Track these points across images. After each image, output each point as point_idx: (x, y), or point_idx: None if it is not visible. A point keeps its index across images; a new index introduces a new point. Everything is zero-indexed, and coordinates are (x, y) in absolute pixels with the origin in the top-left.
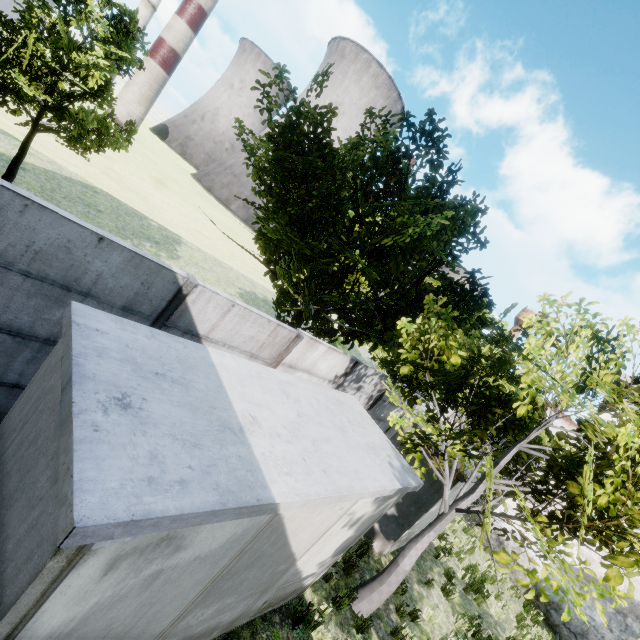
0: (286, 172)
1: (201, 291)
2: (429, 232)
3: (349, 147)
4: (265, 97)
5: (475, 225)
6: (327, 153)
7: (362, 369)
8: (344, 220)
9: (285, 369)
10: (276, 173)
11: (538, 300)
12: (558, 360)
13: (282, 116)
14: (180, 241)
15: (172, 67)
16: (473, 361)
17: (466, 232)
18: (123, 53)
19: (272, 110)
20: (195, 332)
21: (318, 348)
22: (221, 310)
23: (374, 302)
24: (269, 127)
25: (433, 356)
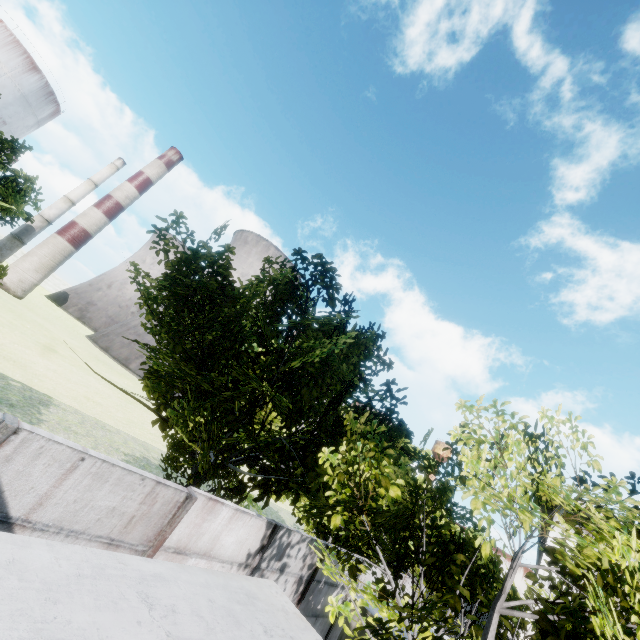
0: (181, 302)
1: (25, 439)
2: (337, 350)
3: (249, 283)
4: (162, 239)
5: (378, 349)
6: (226, 284)
7: (284, 536)
8: (249, 352)
9: (169, 557)
10: (169, 303)
11: (457, 408)
12: (499, 472)
13: (178, 252)
14: (50, 402)
15: (81, 243)
16: (412, 495)
17: (371, 356)
18: (8, 205)
19: (169, 251)
20: (2, 514)
21: (220, 513)
22: (59, 468)
23: (289, 437)
24: (166, 266)
25: (368, 494)
